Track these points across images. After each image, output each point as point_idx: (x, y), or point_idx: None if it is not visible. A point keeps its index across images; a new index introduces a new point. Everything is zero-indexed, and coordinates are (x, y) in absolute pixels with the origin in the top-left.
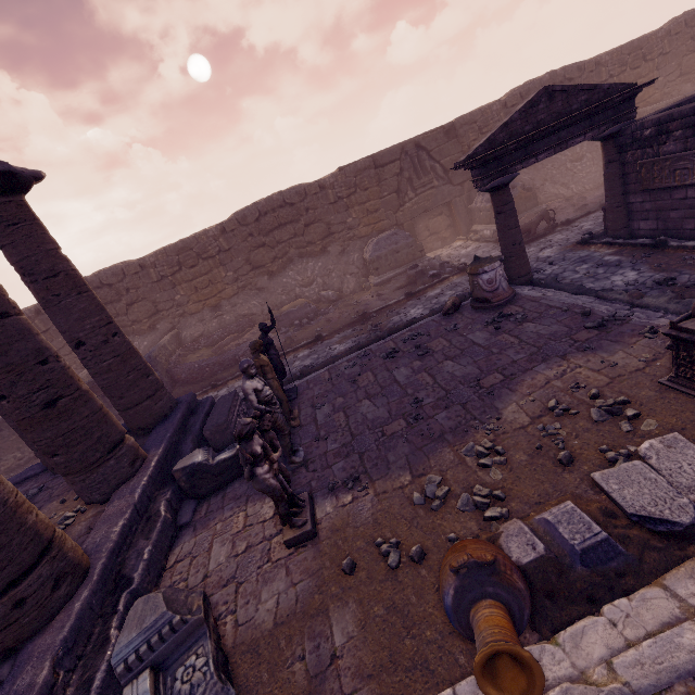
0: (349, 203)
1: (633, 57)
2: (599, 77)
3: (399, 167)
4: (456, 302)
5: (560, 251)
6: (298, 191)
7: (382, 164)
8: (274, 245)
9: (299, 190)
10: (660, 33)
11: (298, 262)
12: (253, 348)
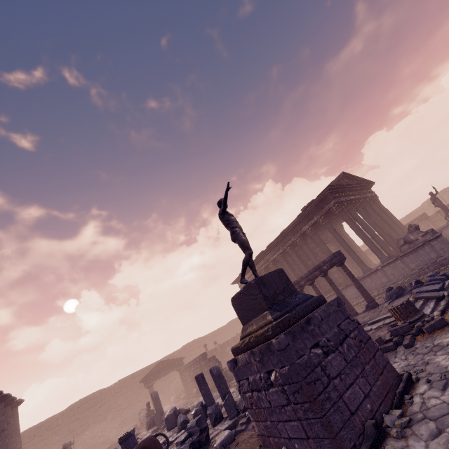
0: (120, 394)
1: (218, 333)
2: (209, 340)
3: (141, 377)
4: (136, 425)
5: (178, 403)
6: (100, 392)
7: (135, 376)
8: (83, 418)
9: (100, 391)
10: (224, 326)
11: (92, 425)
12: (66, 445)
